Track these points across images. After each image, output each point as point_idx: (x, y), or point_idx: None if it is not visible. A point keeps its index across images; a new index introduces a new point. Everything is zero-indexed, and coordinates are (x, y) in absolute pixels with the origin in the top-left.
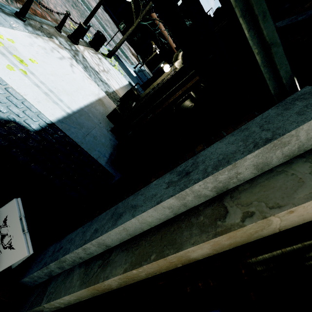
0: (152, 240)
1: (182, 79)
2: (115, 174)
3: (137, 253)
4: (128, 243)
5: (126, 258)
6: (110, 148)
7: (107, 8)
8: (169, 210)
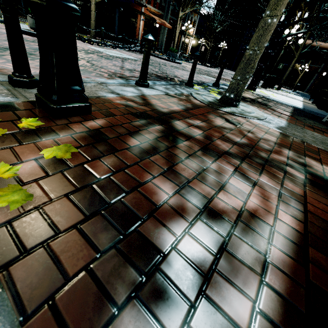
0: None
1: None
2: None
3: None
4: None
5: None
6: None
7: None
8: None
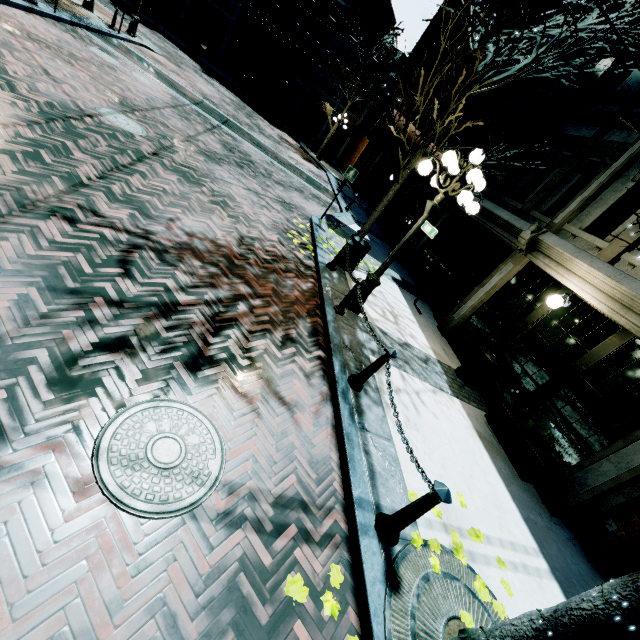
0: None
1: None
2: None
3: None
4: None
5: None
6: (594, 572)
7: (199, 58)
8: None
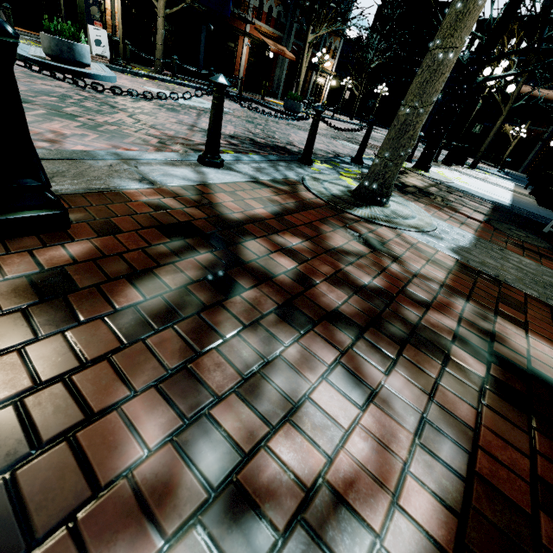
0: None
1: None
2: None
3: None
4: None
5: None
6: None
7: None
8: None
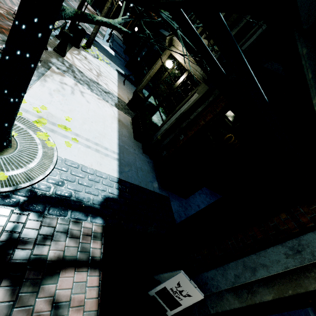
0: (283, 282)
1: (207, 99)
2: (167, 195)
3: (276, 288)
4: (263, 281)
5: (269, 290)
6: (153, 172)
7: None
8: (291, 268)
